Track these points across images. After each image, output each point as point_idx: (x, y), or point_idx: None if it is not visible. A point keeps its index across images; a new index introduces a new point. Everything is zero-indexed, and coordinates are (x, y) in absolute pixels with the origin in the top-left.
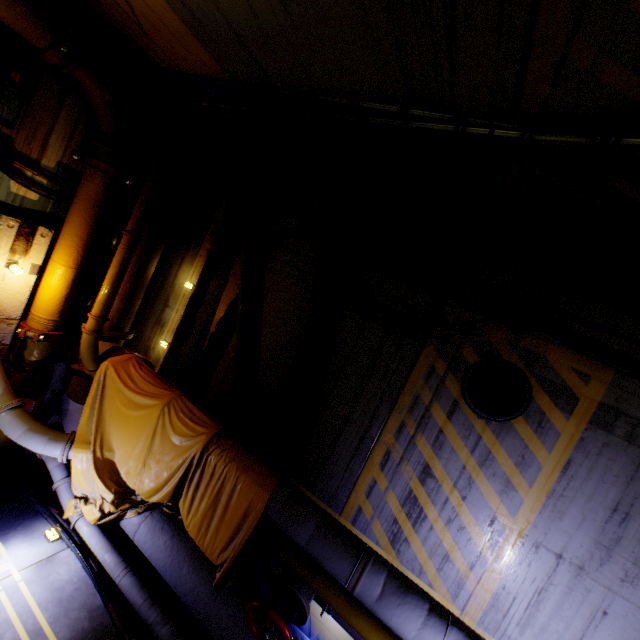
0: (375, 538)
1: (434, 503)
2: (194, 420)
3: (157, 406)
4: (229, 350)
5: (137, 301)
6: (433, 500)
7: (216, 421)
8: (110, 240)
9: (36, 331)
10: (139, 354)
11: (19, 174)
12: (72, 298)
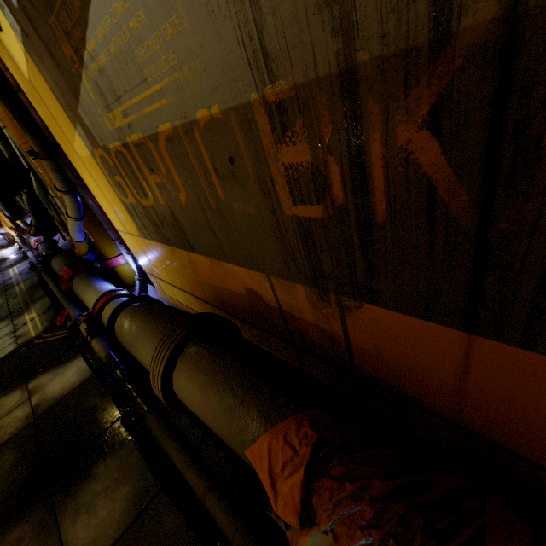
0: None
1: None
2: None
3: None
4: None
5: None
6: None
7: None
8: None
9: None
10: None
11: None
12: None
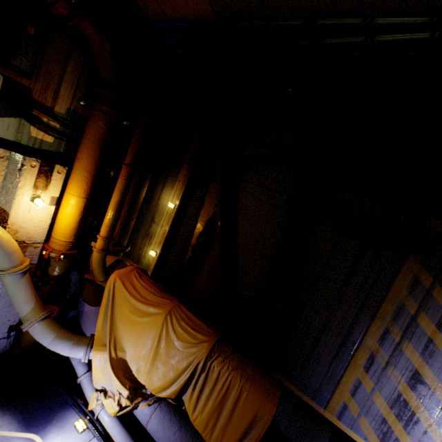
0: (363, 434)
1: (427, 408)
2: (194, 328)
3: (160, 314)
4: (209, 259)
5: (132, 221)
6: (425, 406)
7: (212, 328)
8: (108, 172)
9: (57, 252)
10: (132, 260)
11: (37, 120)
12: (83, 222)
